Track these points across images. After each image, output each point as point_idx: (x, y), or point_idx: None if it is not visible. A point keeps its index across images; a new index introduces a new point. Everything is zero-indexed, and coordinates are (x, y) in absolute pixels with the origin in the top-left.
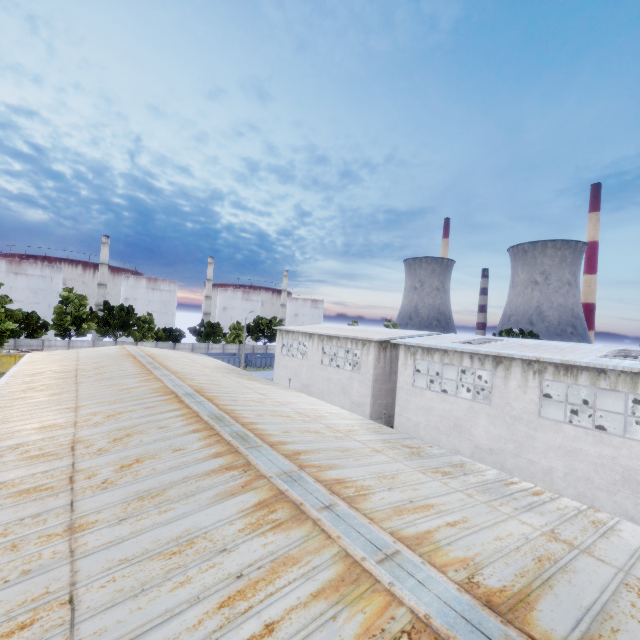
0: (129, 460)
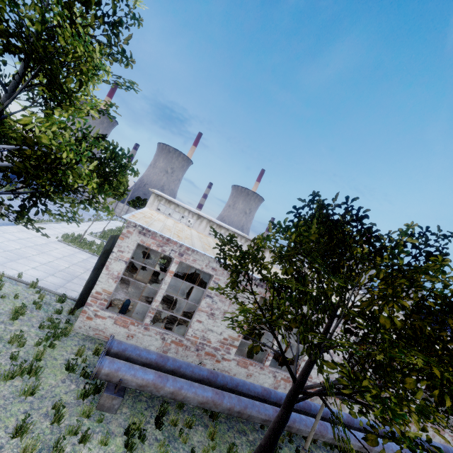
0: None
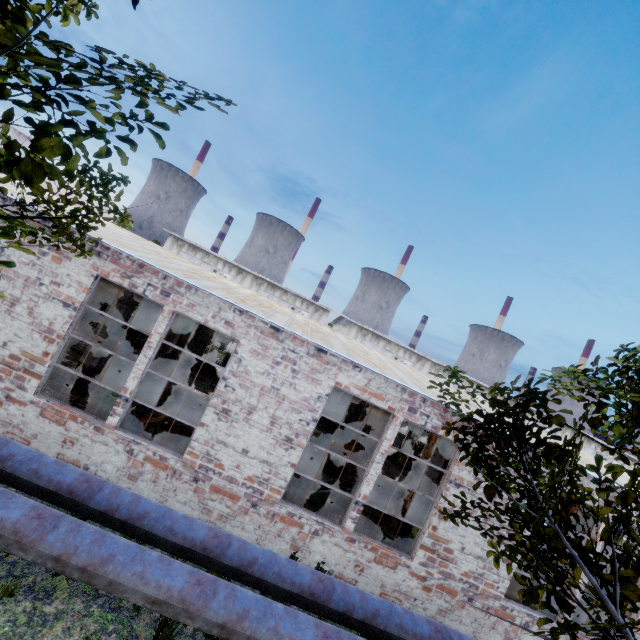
0: (588, 457)
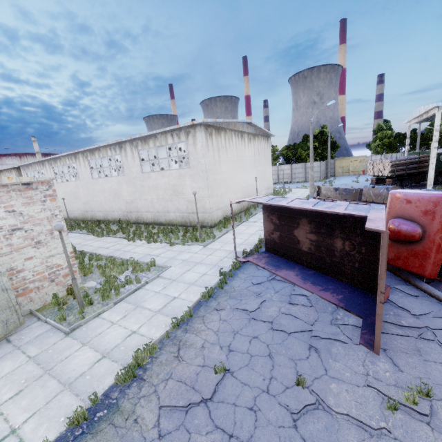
0: None
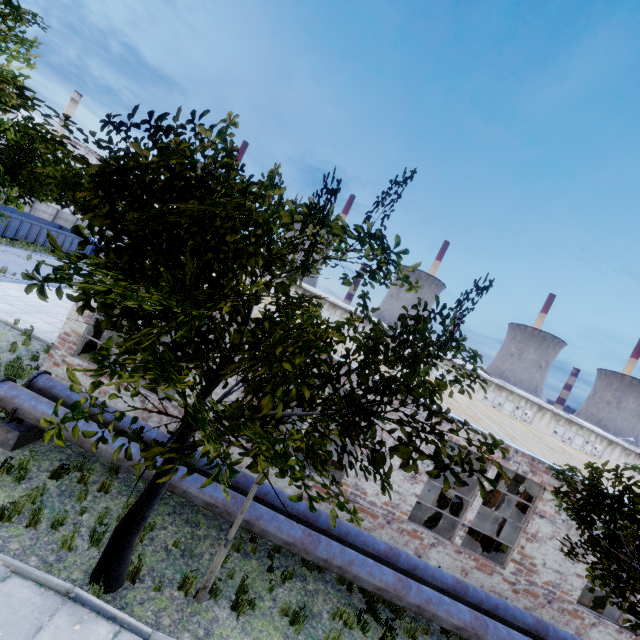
0: None
